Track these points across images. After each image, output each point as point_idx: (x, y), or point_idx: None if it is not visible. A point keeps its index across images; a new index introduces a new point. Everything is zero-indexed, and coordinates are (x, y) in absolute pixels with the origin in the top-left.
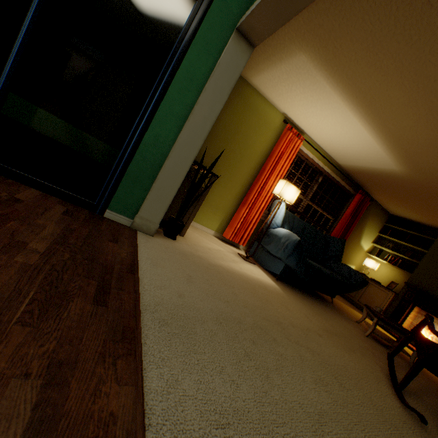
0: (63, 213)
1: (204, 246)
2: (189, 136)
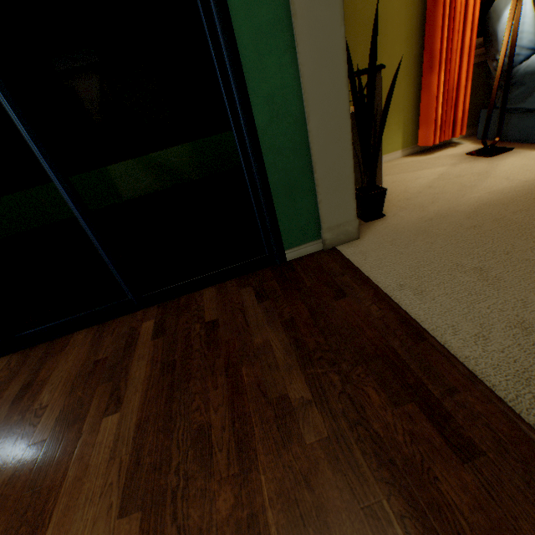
0: (257, 300)
1: (417, 189)
2: (313, 46)
